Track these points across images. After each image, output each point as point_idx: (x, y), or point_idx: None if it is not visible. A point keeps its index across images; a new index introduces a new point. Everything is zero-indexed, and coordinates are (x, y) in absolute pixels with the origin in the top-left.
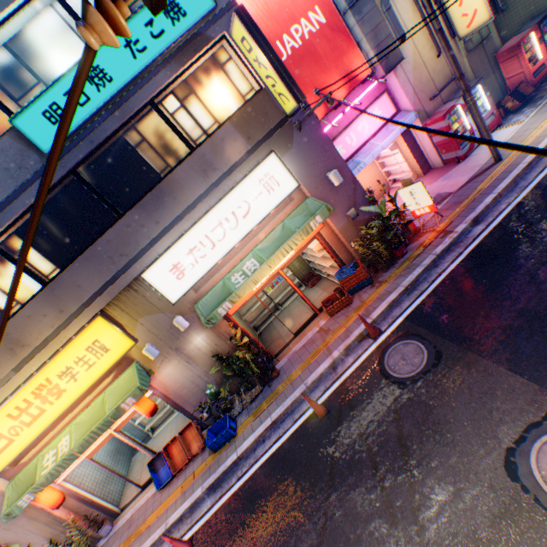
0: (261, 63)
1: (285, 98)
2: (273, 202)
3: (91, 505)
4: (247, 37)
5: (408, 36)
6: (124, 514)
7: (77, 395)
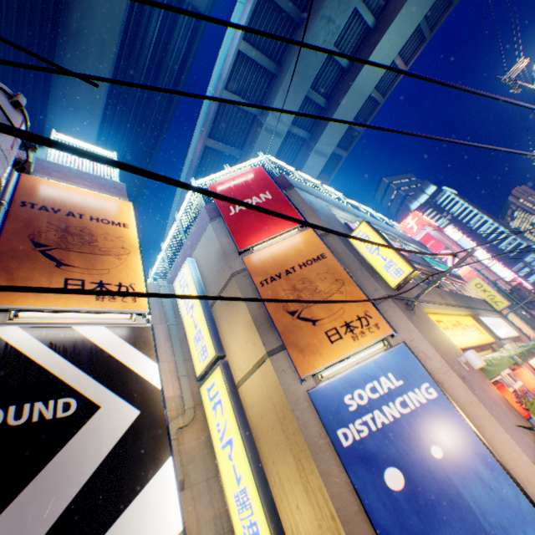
0: (486, 290)
1: (498, 302)
2: (513, 333)
3: None
4: (480, 282)
5: None
6: None
7: (479, 341)
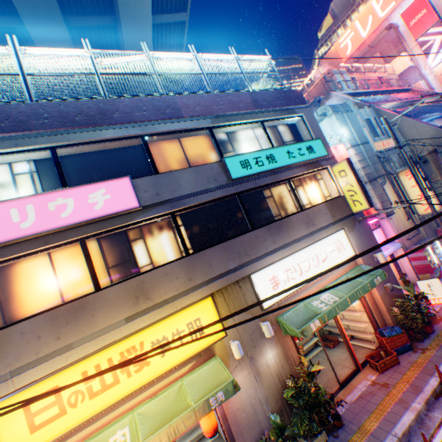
0: (349, 183)
1: (358, 203)
2: (340, 258)
3: None
4: (347, 170)
5: (391, 204)
6: None
7: (154, 374)
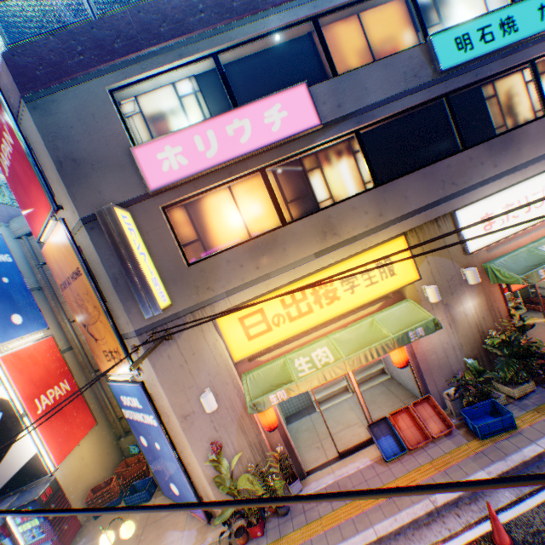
0: None
1: None
2: None
3: (287, 448)
4: None
5: None
6: (316, 478)
7: (344, 309)
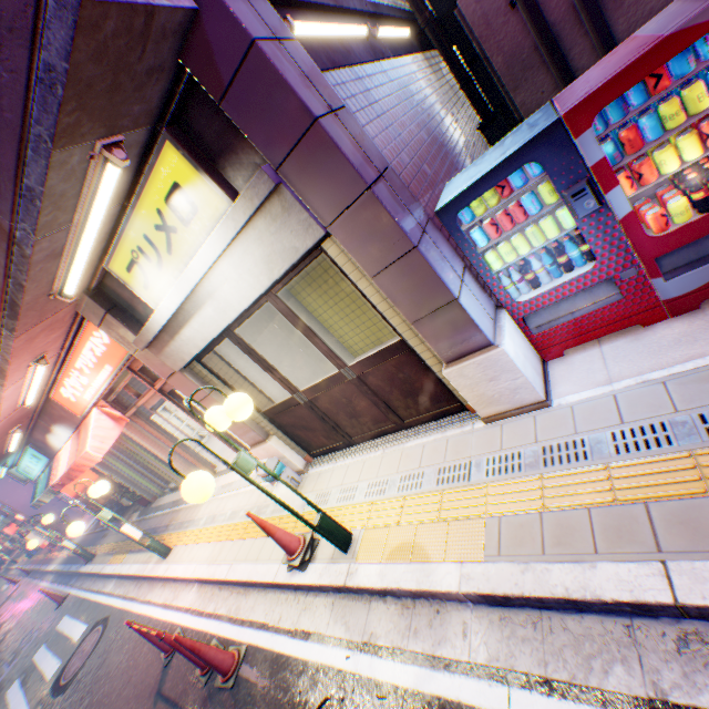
0: None
1: None
2: None
3: None
4: None
5: None
6: None
7: None
